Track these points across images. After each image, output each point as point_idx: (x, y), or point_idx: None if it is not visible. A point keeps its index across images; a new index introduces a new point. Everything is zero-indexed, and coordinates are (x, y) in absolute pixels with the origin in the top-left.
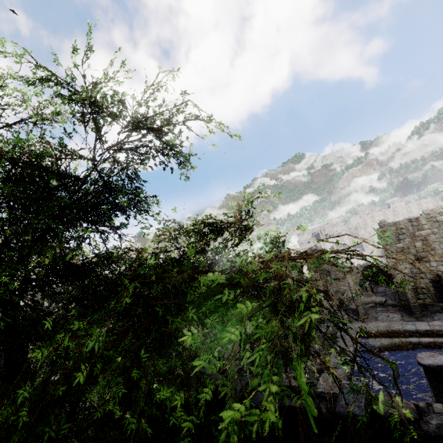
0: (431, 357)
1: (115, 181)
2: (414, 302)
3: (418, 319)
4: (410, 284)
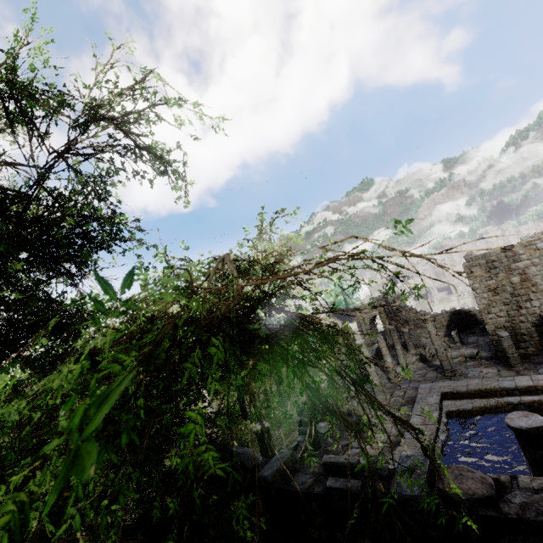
0: (524, 417)
1: (83, 206)
2: (512, 353)
3: (518, 373)
4: (508, 331)
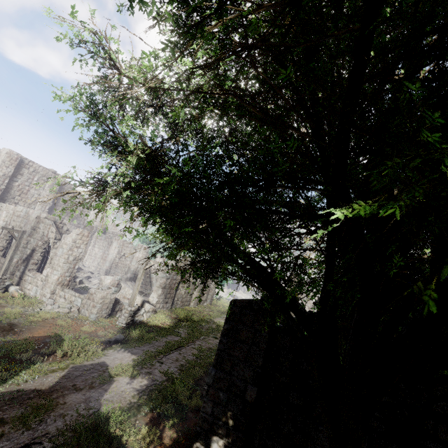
0: None
1: None
2: None
3: None
4: None
